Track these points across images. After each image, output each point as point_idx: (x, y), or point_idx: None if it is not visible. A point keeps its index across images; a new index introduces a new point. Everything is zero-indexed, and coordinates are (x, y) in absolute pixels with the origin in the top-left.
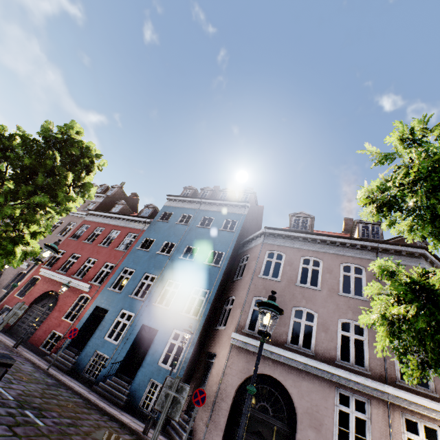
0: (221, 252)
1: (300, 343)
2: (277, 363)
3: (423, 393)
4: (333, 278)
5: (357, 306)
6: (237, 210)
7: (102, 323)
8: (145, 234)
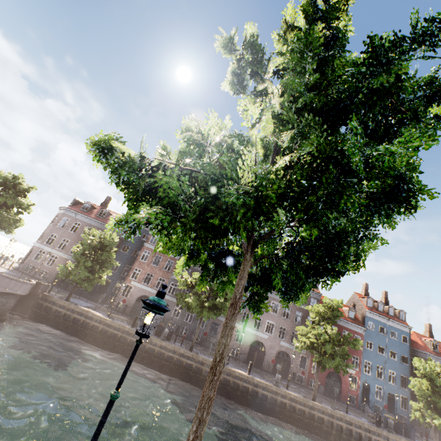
0: (406, 356)
1: None
2: None
3: None
4: None
5: None
6: (406, 329)
7: (371, 391)
8: (365, 338)
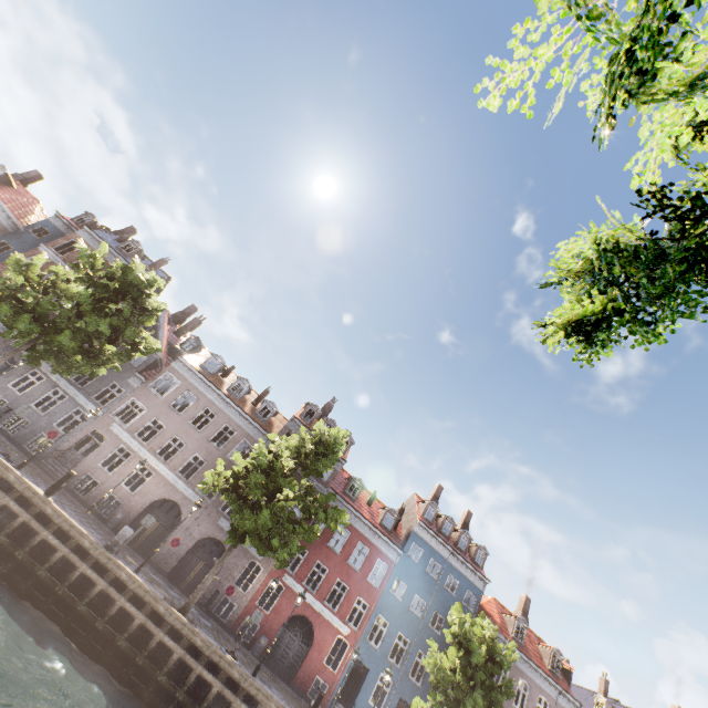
0: None
1: None
2: None
3: None
4: (532, 706)
5: None
6: (478, 581)
7: (366, 684)
8: (396, 571)
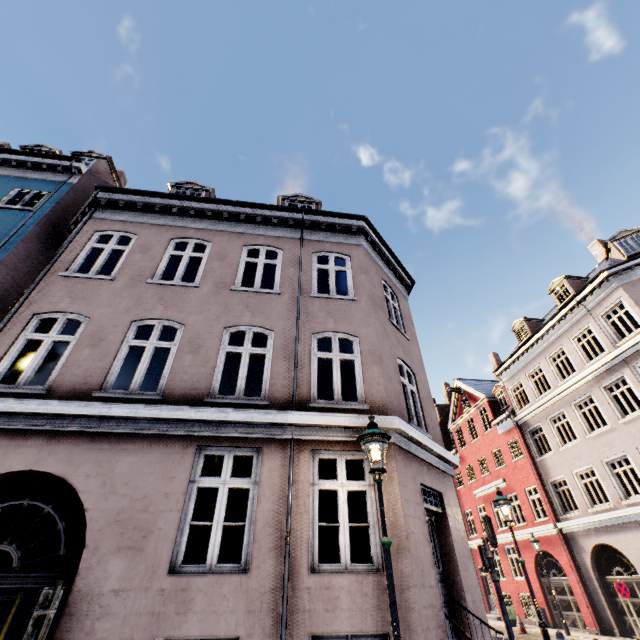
0: None
1: (134, 384)
2: (61, 437)
3: (348, 410)
4: (226, 266)
5: (261, 303)
6: (53, 174)
7: None
8: None
